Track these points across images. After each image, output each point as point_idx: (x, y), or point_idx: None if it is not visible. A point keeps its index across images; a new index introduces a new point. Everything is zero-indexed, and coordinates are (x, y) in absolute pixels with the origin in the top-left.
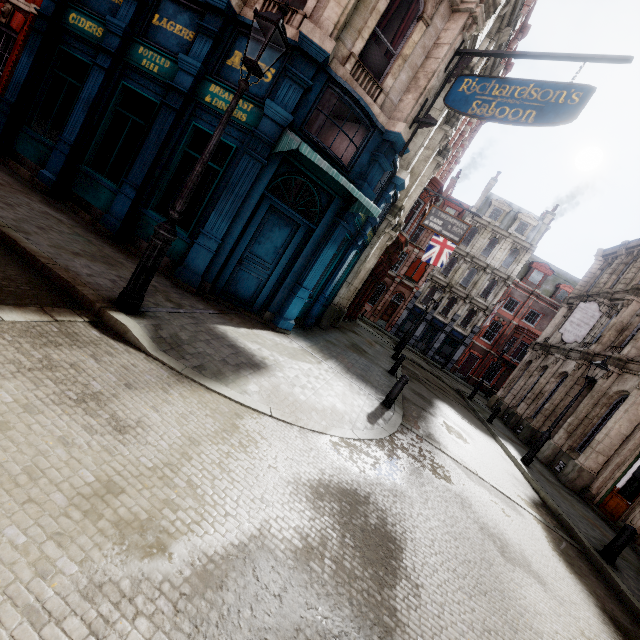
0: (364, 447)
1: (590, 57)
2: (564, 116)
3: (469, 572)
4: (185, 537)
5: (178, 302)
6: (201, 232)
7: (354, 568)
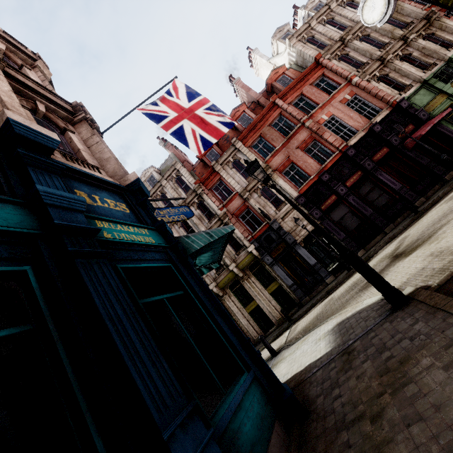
0: (332, 315)
1: (176, 198)
2: (192, 214)
3: (353, 287)
4: (424, 247)
5: (342, 357)
6: (250, 342)
7: (387, 268)
